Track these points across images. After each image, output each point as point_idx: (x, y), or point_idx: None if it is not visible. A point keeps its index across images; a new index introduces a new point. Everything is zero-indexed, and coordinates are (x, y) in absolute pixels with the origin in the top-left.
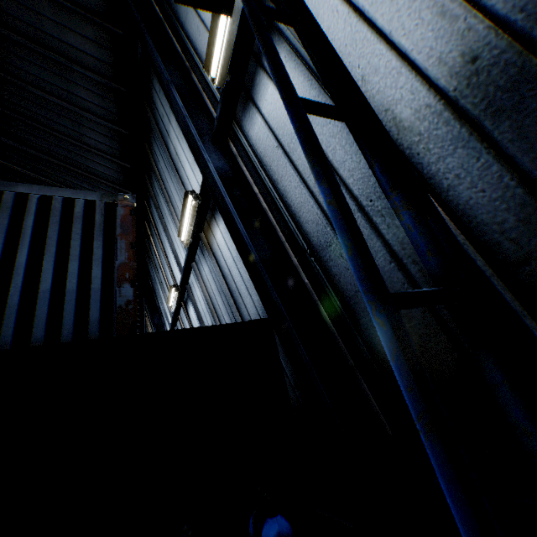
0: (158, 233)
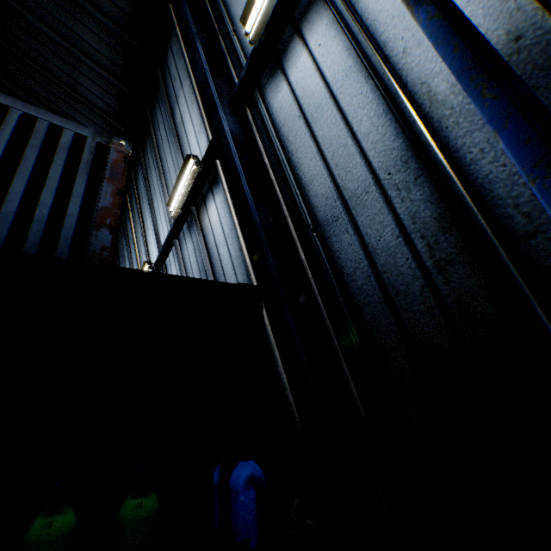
0: (140, 208)
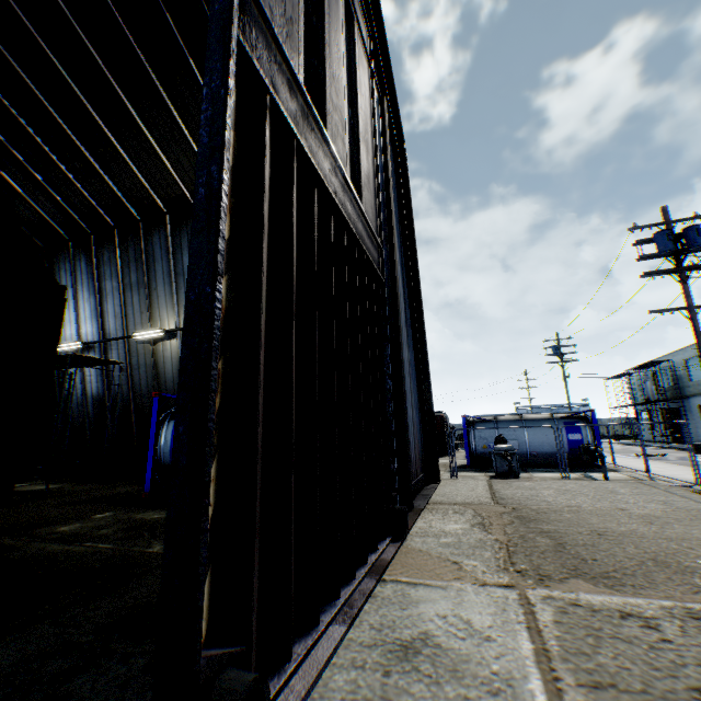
0: None
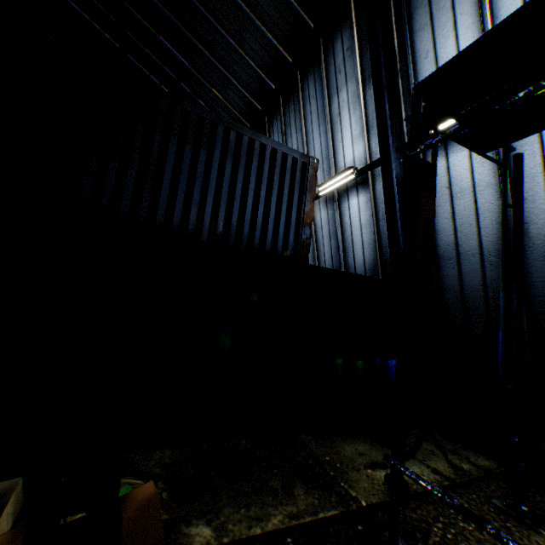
0: None
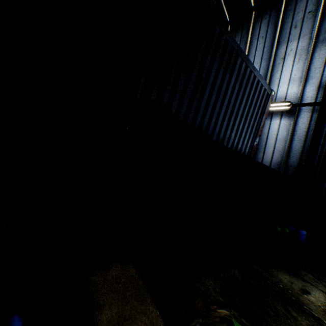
0: None
